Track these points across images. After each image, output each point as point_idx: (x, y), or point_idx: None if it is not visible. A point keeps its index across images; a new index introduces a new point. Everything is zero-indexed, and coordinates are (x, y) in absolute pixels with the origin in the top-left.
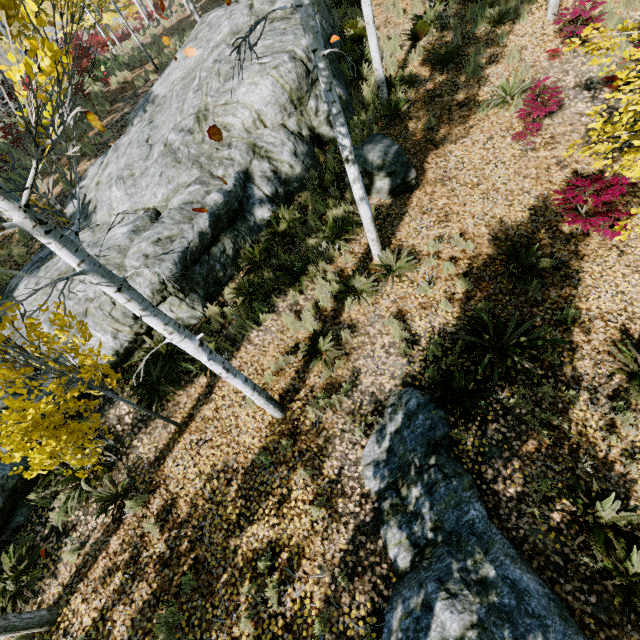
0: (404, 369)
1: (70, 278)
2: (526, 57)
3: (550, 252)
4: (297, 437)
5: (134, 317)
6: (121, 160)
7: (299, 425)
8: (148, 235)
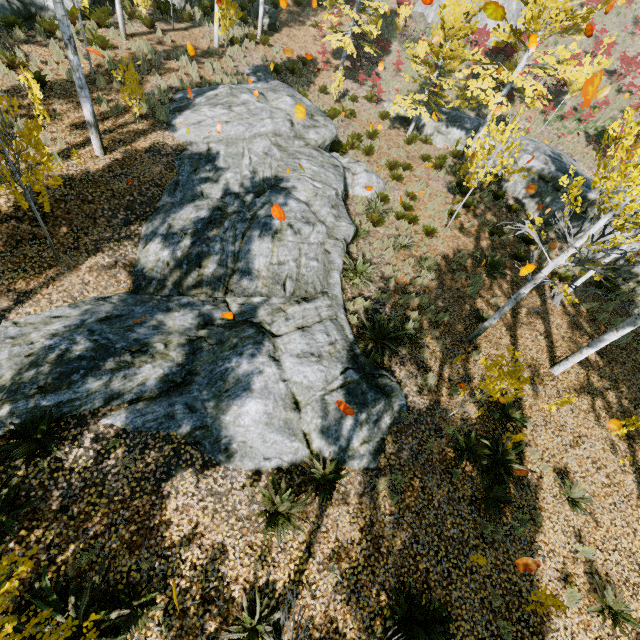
0: (262, 64)
1: None
2: (324, 22)
3: (312, 69)
4: (223, 54)
5: None
6: None
7: (224, 53)
8: None
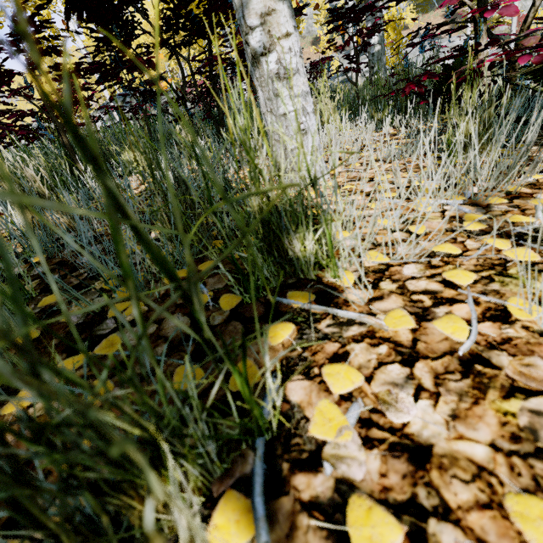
0: None
1: None
2: None
3: None
4: None
5: None
6: (418, 61)
7: None
8: None
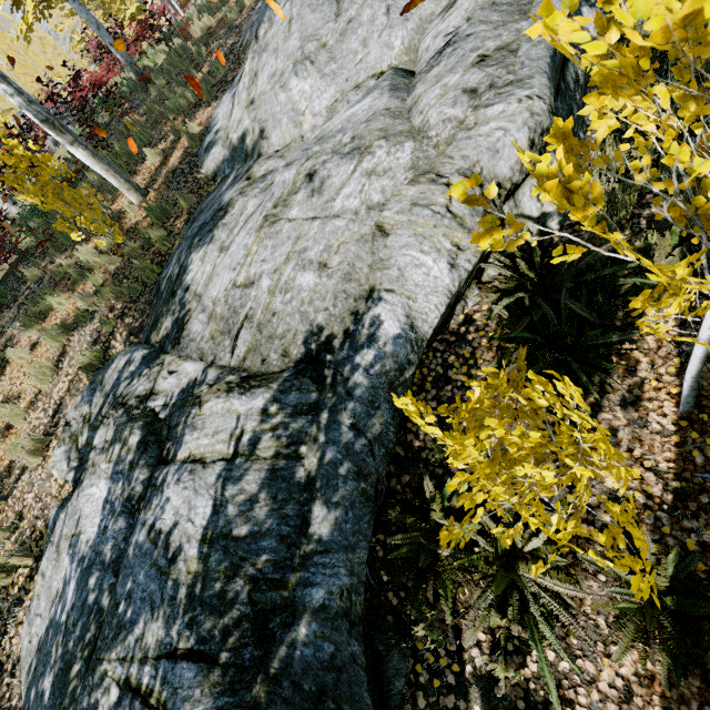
0: None
1: (309, 193)
2: None
3: None
4: None
5: (483, 214)
6: (287, 44)
7: None
8: (443, 69)
